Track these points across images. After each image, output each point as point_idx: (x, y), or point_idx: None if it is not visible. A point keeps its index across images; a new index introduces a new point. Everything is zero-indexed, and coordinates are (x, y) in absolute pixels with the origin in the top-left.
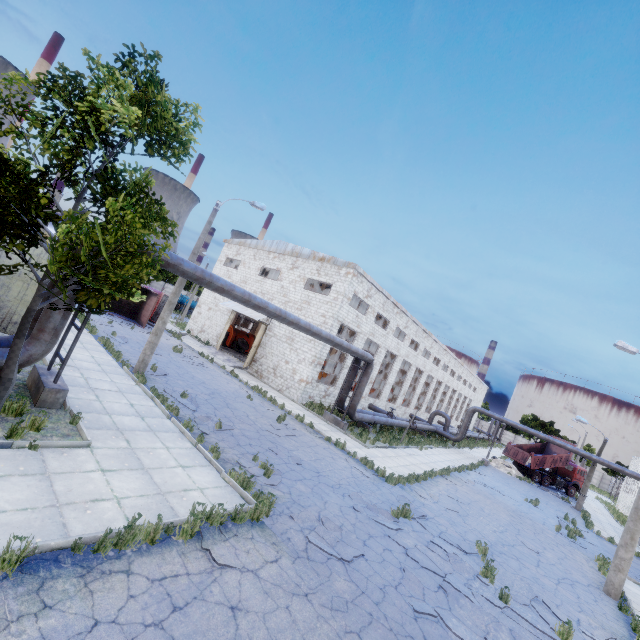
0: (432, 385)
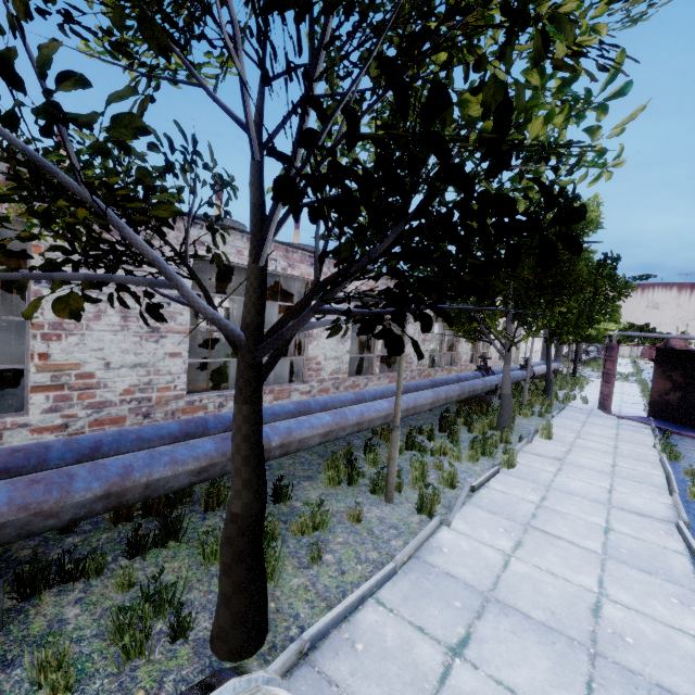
0: None
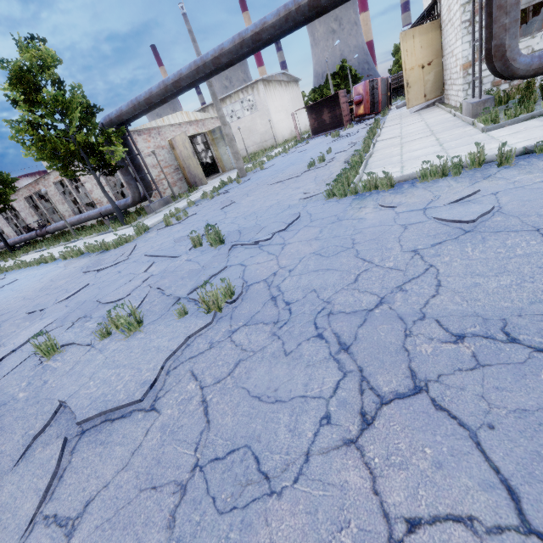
0: None
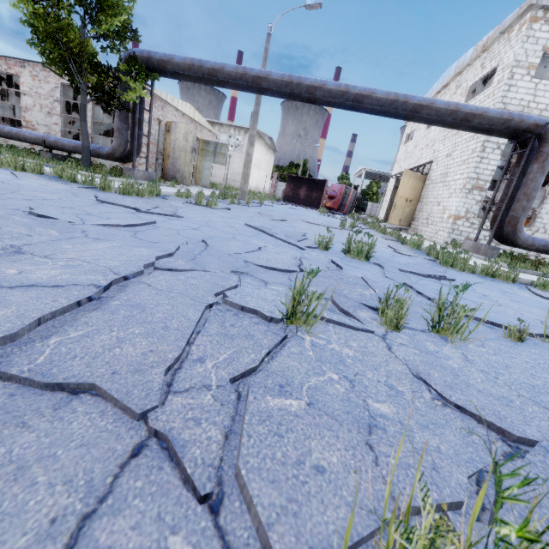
0: None
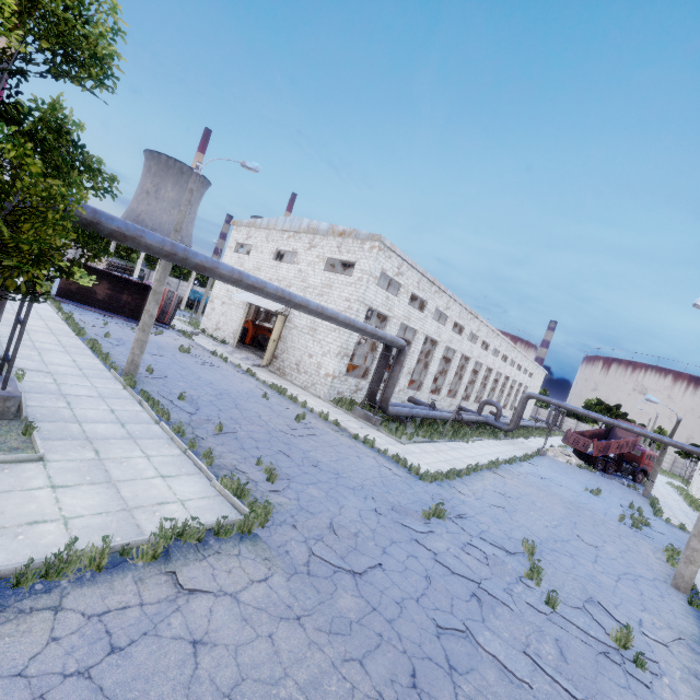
0: (481, 373)
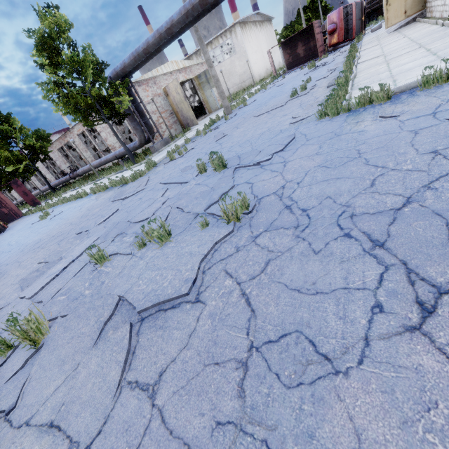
0: None
